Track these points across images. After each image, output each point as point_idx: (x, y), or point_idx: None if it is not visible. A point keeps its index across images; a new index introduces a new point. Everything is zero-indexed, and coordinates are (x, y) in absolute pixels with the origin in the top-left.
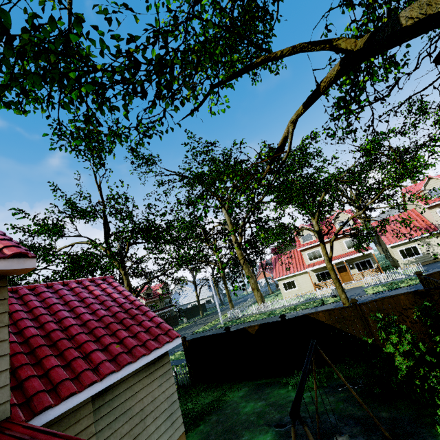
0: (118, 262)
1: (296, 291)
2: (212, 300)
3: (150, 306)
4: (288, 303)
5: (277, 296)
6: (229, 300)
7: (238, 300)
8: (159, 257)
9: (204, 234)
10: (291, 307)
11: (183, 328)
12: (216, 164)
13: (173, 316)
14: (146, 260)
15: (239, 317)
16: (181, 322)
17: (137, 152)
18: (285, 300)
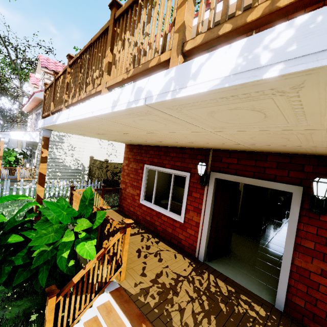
0: None
1: None
2: None
3: None
4: None
5: None
6: None
7: None
8: None
9: None
10: None
11: None
12: None
13: None
14: None
15: None
16: None
17: None
18: None
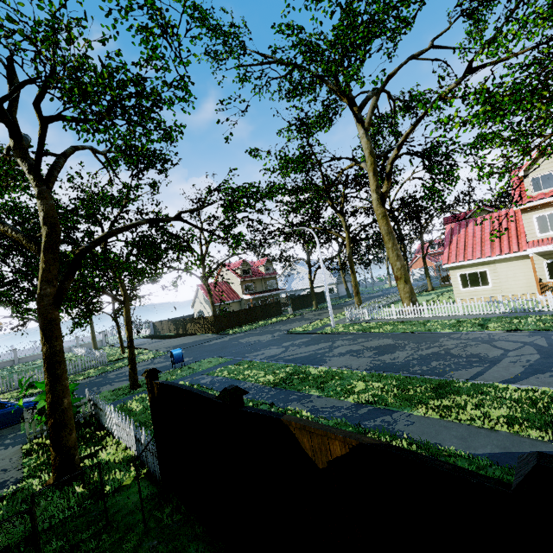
0: (29, 168)
1: (487, 291)
2: (335, 289)
3: (248, 287)
4: (466, 312)
5: (441, 296)
6: (355, 292)
7: (373, 294)
8: (117, 156)
9: (325, 184)
10: (472, 321)
11: (283, 320)
12: (351, 5)
13: (275, 303)
14: (239, 223)
15: (364, 322)
16: (286, 312)
17: (203, 15)
18: (461, 306)
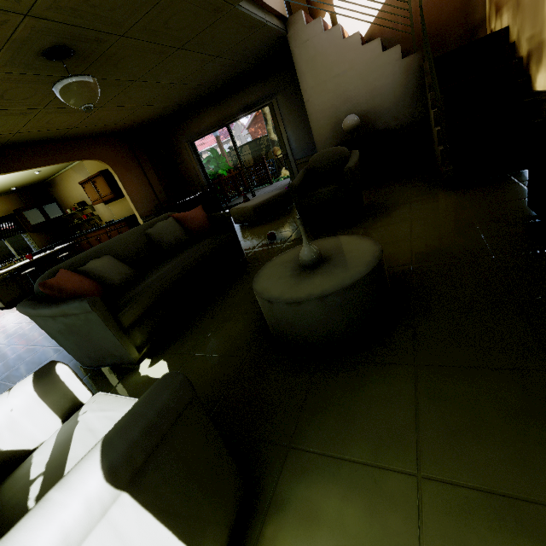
0: None
1: None
2: None
3: None
4: None
5: None
6: None
7: None
8: None
9: None
10: None
11: None
12: None
13: None
14: None
15: None
16: None
17: None
18: None
